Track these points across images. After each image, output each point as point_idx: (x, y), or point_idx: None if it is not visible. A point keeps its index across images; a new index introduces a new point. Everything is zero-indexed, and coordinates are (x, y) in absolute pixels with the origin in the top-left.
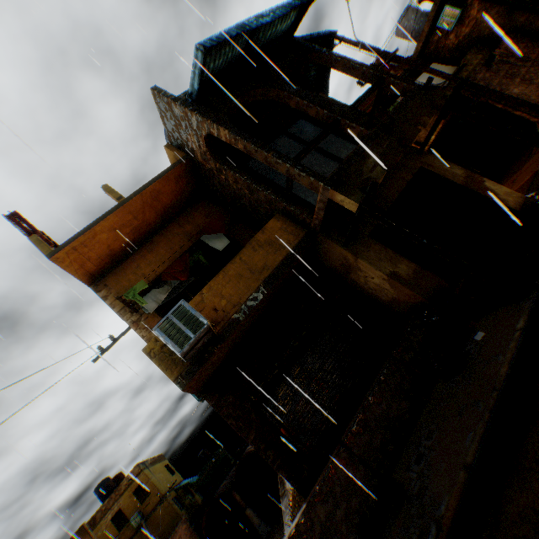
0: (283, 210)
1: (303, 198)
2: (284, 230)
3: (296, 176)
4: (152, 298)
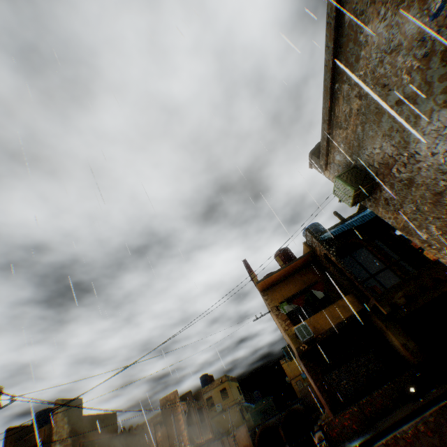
0: (353, 293)
1: (373, 265)
2: (352, 302)
3: (361, 288)
4: (286, 308)
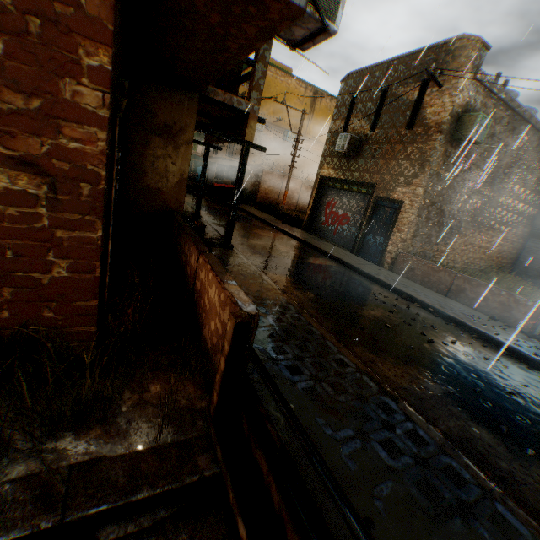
0: None
1: None
2: None
3: (260, 77)
4: None
